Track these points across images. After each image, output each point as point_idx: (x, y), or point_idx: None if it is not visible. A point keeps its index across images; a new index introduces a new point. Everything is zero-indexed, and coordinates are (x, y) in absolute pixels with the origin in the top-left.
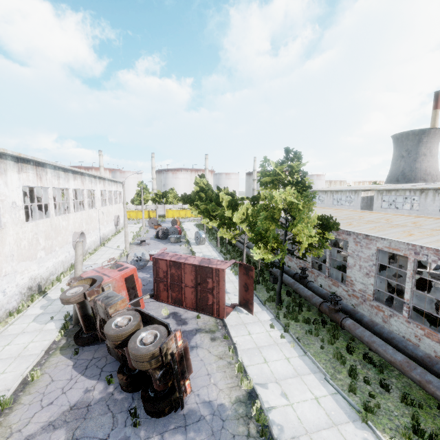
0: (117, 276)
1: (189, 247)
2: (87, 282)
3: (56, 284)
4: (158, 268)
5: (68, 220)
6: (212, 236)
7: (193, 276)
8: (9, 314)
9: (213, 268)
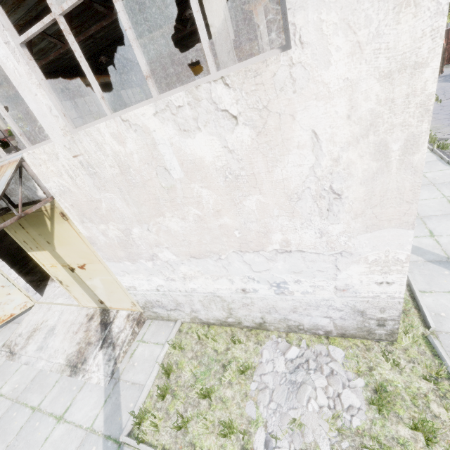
0: None
1: None
2: None
3: None
4: None
5: None
6: None
7: None
8: None
9: (449, 29)
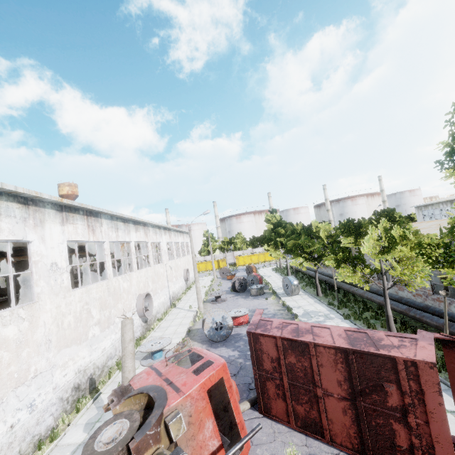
0: (193, 387)
1: (279, 301)
2: (139, 400)
3: (113, 374)
4: (260, 352)
5: (130, 280)
6: (302, 281)
7: (341, 372)
8: (38, 445)
9: (396, 358)
